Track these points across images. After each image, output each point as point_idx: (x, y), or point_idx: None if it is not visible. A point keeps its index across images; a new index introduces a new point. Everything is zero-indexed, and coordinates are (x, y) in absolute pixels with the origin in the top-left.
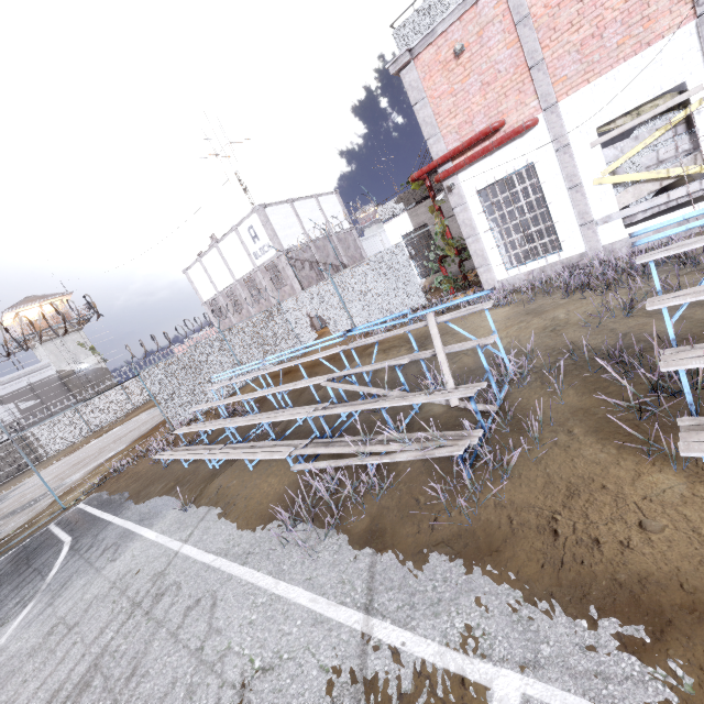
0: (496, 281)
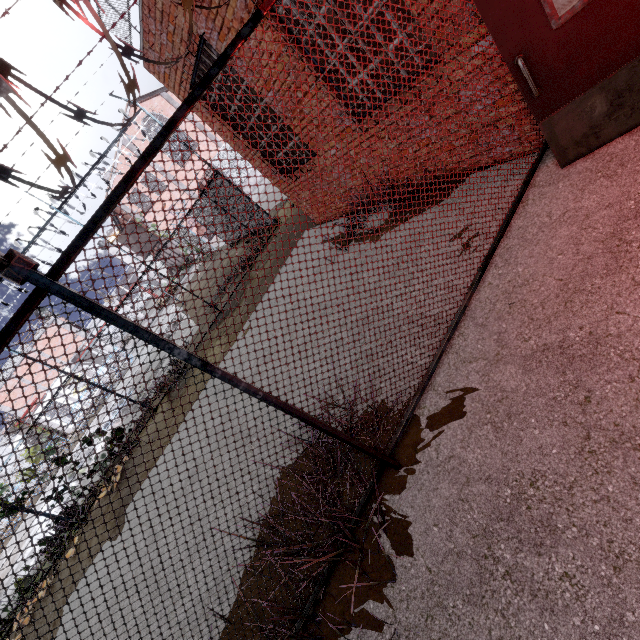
0: (71, 429)
